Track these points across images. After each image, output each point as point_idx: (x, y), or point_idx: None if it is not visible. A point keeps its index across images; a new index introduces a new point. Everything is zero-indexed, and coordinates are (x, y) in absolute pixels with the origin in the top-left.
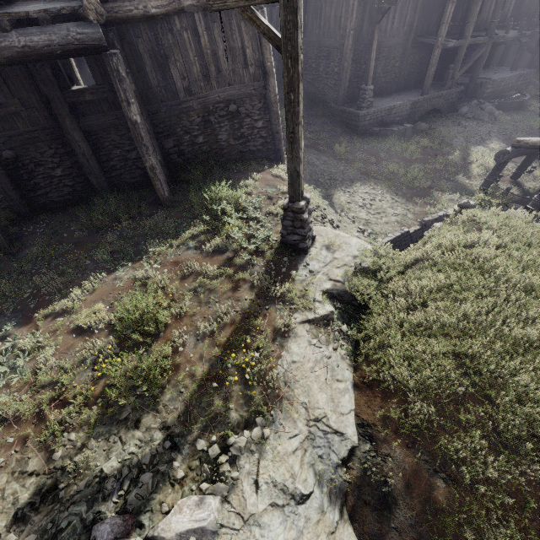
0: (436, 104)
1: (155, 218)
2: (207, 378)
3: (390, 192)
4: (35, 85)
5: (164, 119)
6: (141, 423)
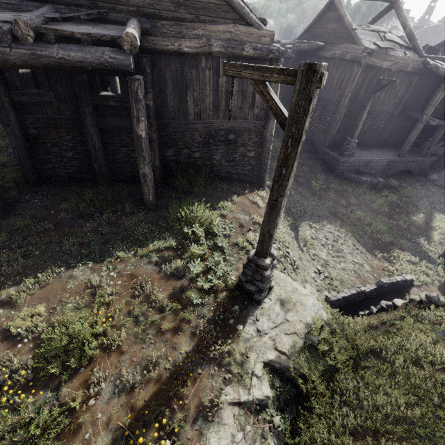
0: (409, 166)
1: (133, 219)
2: None
3: (352, 238)
4: (71, 85)
5: (170, 132)
6: None
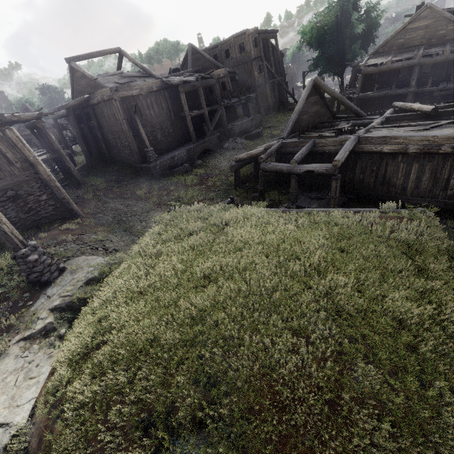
0: (205, 147)
1: None
2: None
3: None
4: None
5: None
6: None
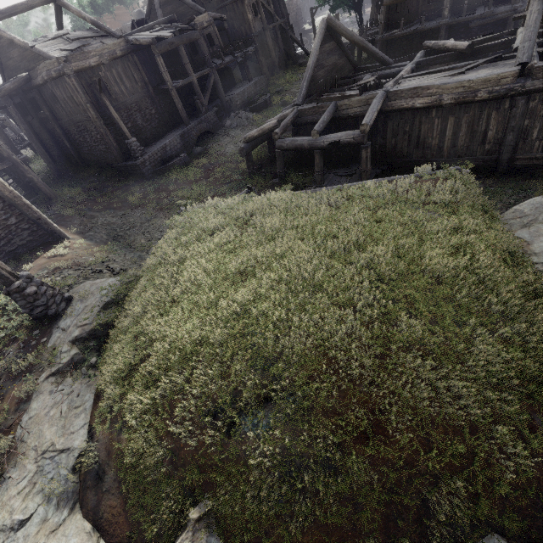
0: (202, 128)
1: None
2: None
3: None
4: None
5: None
6: None
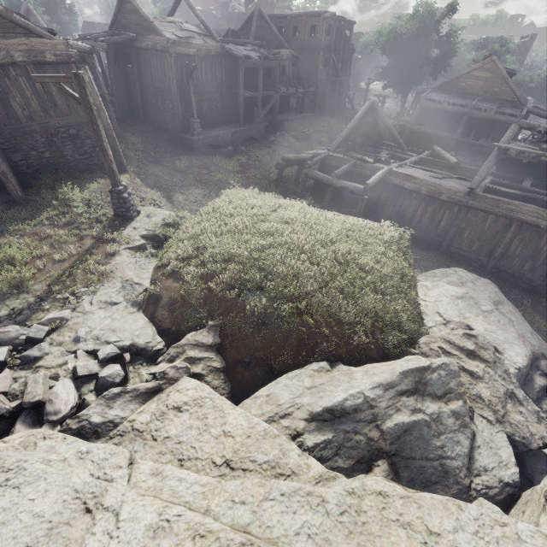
0: (251, 134)
1: (12, 210)
2: (62, 276)
3: (216, 192)
4: None
5: (9, 138)
6: (19, 298)
